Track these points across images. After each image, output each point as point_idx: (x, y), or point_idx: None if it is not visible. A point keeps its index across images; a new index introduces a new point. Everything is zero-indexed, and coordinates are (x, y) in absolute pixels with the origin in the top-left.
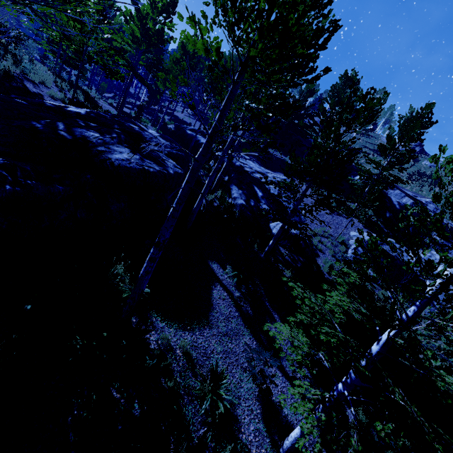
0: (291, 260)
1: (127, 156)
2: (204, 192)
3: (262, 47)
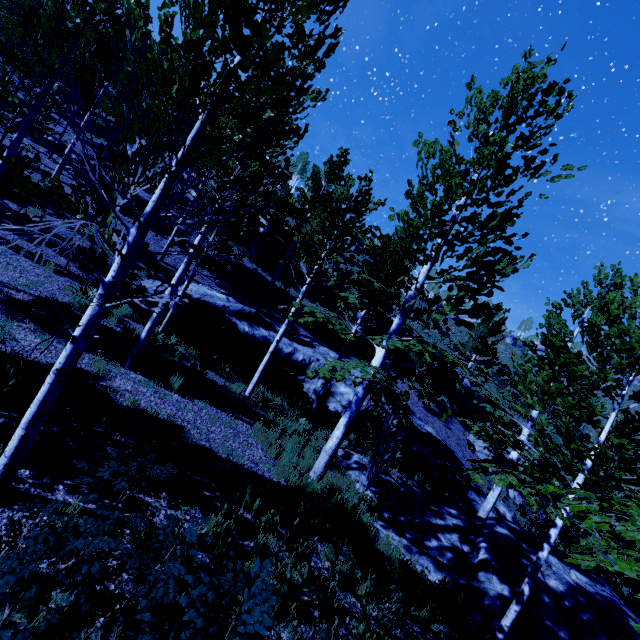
0: None
1: None
2: None
3: None
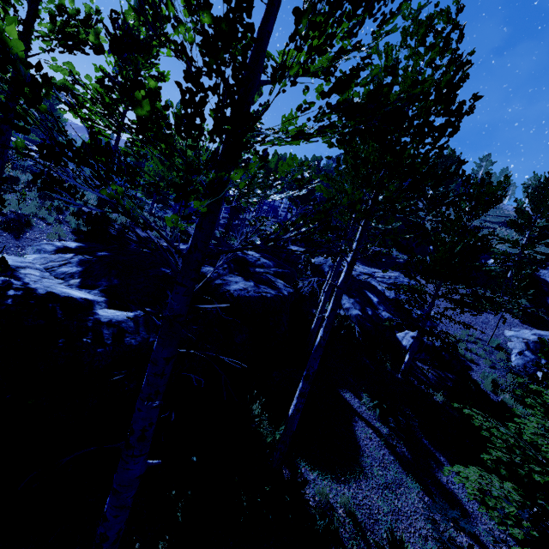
0: (437, 379)
1: (243, 284)
2: (322, 310)
3: (396, 189)
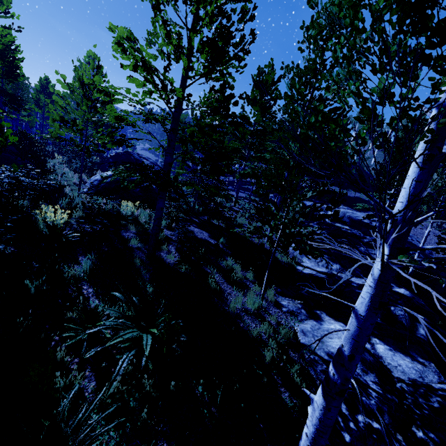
0: None
1: None
2: None
3: None
